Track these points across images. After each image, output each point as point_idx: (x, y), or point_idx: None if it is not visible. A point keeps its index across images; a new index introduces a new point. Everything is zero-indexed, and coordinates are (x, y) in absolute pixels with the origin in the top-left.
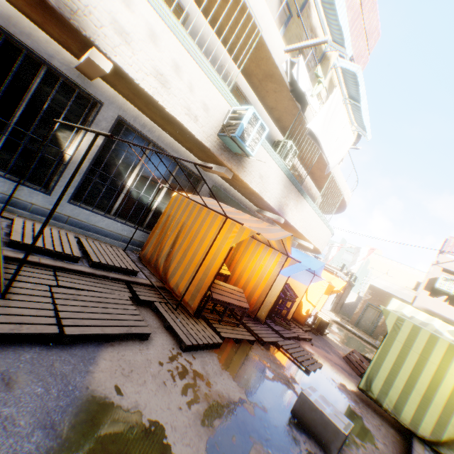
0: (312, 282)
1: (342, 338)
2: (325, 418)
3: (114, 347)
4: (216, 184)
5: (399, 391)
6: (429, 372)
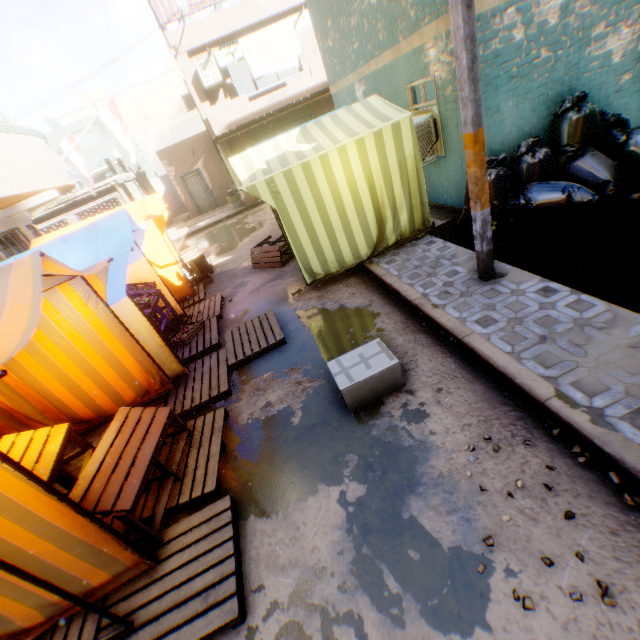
0: (141, 246)
1: (218, 246)
2: (377, 376)
3: None
4: None
5: (331, 247)
6: (331, 204)
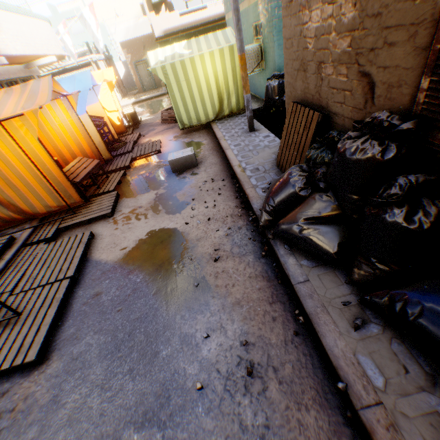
0: (98, 95)
1: (149, 111)
2: (184, 158)
3: (93, 253)
4: None
5: (194, 110)
6: (195, 86)
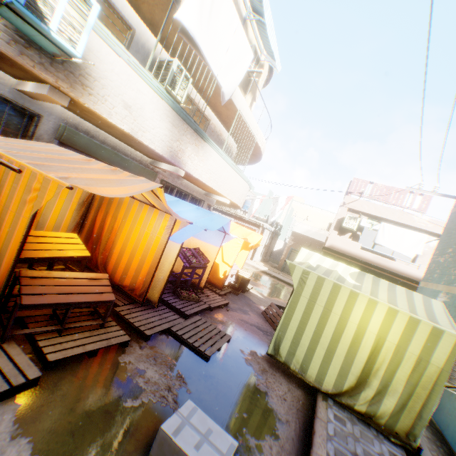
0: (224, 242)
1: (266, 288)
2: None
3: None
4: (67, 122)
5: (306, 350)
6: (333, 324)
